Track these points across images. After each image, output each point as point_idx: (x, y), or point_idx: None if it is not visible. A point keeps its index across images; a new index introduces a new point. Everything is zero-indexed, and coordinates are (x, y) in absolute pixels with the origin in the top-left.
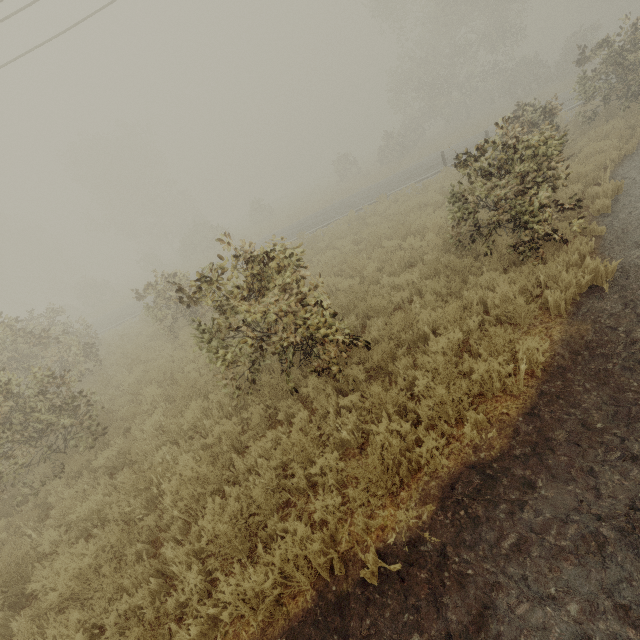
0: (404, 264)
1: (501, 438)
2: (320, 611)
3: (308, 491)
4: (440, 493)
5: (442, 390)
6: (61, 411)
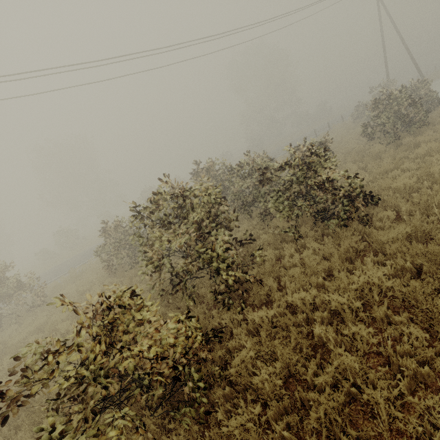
0: None
1: None
2: None
3: None
4: None
5: None
6: None
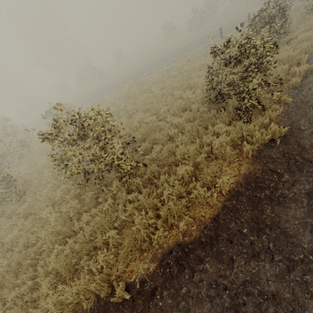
0: (181, 108)
1: (197, 231)
2: (96, 309)
3: (103, 246)
4: (161, 257)
5: (171, 204)
6: (0, 184)
